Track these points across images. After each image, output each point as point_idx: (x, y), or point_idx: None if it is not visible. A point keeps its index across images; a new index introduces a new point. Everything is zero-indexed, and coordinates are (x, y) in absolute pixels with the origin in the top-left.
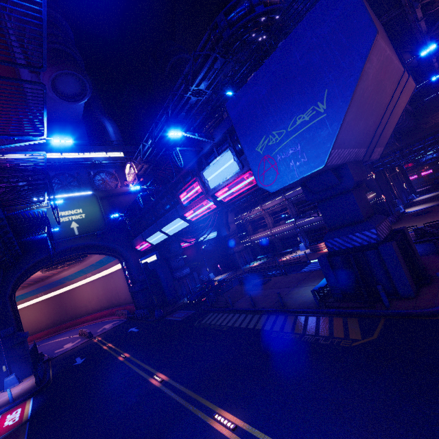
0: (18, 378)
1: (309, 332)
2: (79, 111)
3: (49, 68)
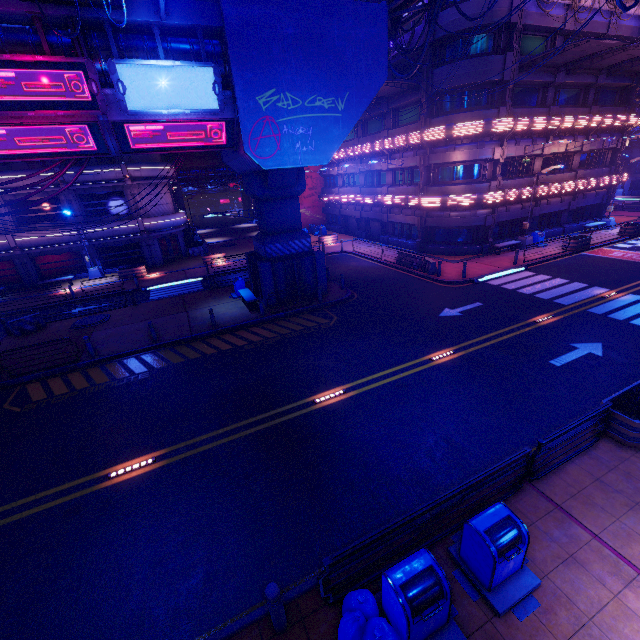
0: None
1: (285, 332)
2: None
3: None
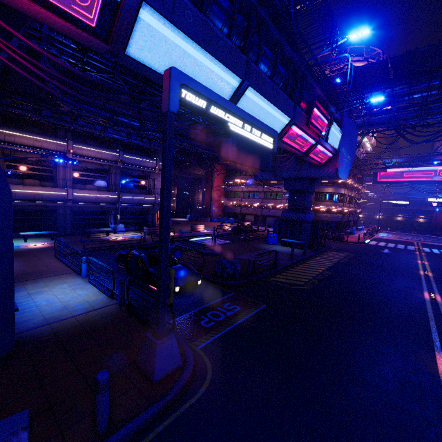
0: None
1: (341, 257)
2: None
3: None
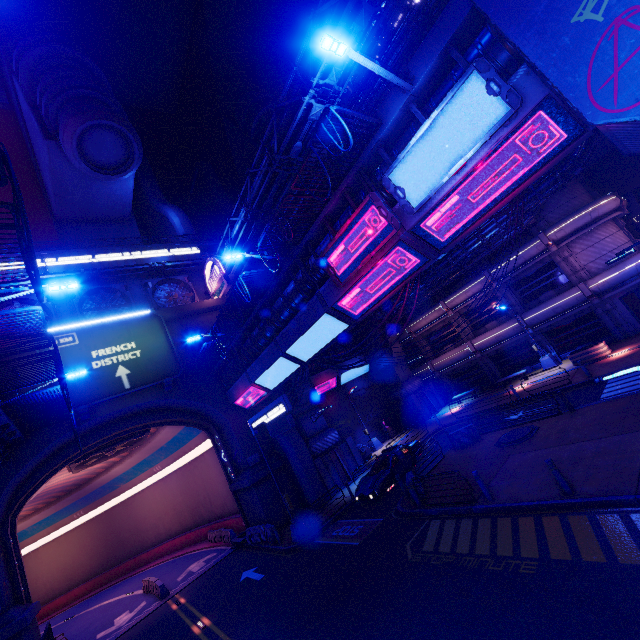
0: None
1: None
2: (127, 200)
3: (71, 119)
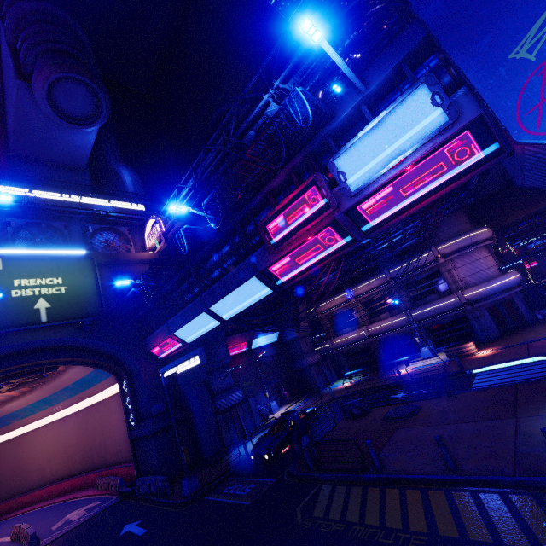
0: None
1: None
2: (85, 152)
3: (47, 66)
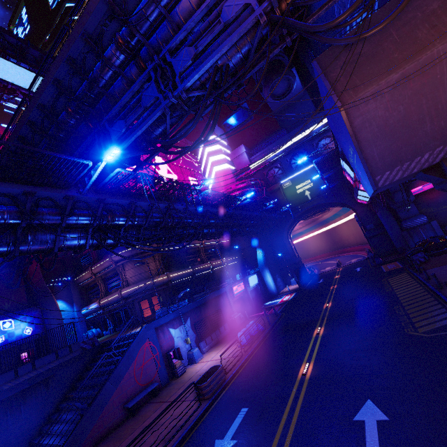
0: (296, 281)
1: (412, 315)
2: (299, 88)
3: (265, 88)
